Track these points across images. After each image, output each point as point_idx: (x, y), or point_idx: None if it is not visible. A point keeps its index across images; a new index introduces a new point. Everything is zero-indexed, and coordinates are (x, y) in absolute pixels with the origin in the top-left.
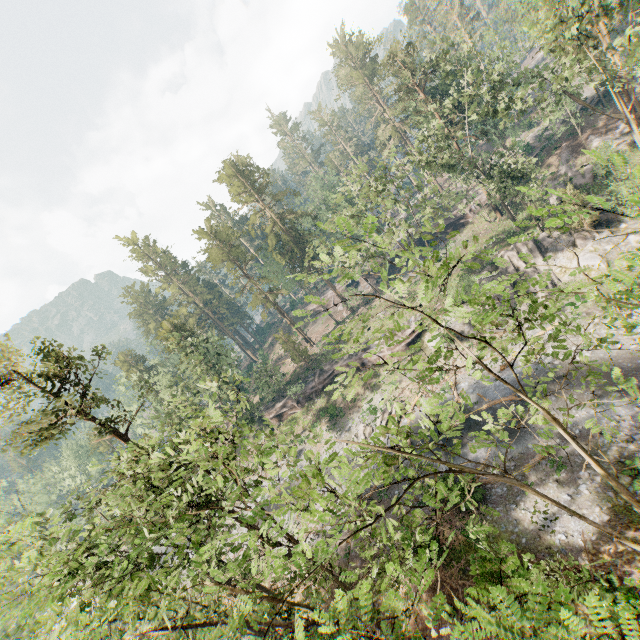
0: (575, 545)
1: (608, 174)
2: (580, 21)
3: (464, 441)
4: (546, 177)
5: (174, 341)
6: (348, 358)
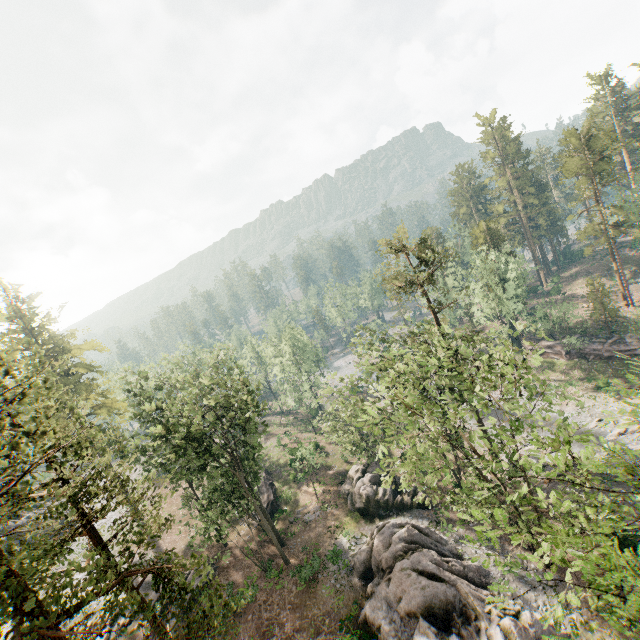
0: None
1: None
2: None
3: None
4: None
5: (484, 247)
6: None
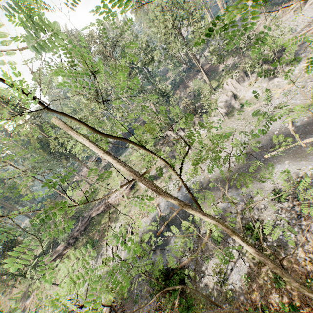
0: (239, 290)
1: (199, 94)
2: (173, 23)
3: (168, 239)
4: (177, 98)
5: None
6: (98, 205)
